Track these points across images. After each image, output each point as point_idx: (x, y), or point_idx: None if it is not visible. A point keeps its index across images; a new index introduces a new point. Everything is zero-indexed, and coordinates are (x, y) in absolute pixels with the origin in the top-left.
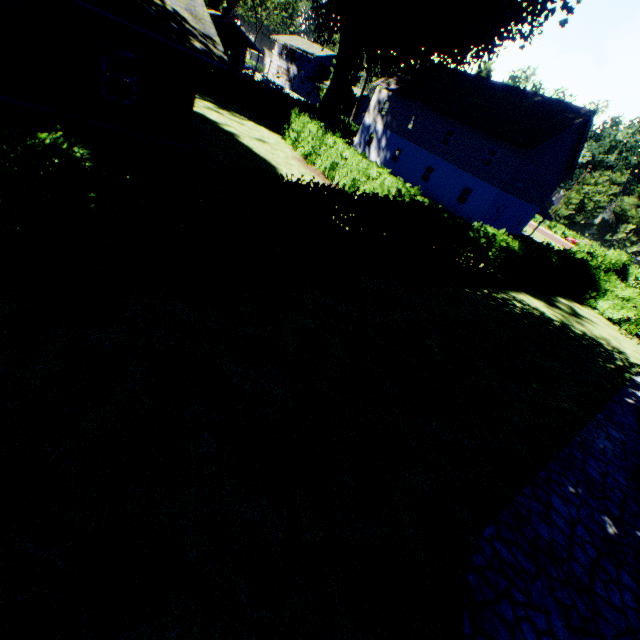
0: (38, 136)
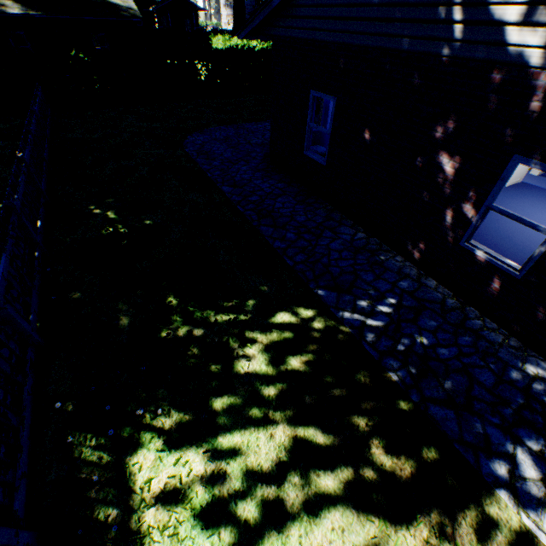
0: (71, 54)
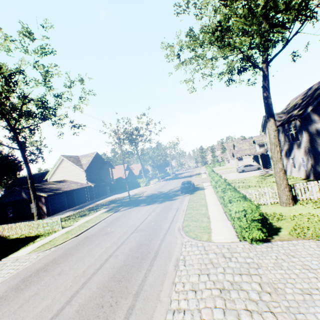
0: None
